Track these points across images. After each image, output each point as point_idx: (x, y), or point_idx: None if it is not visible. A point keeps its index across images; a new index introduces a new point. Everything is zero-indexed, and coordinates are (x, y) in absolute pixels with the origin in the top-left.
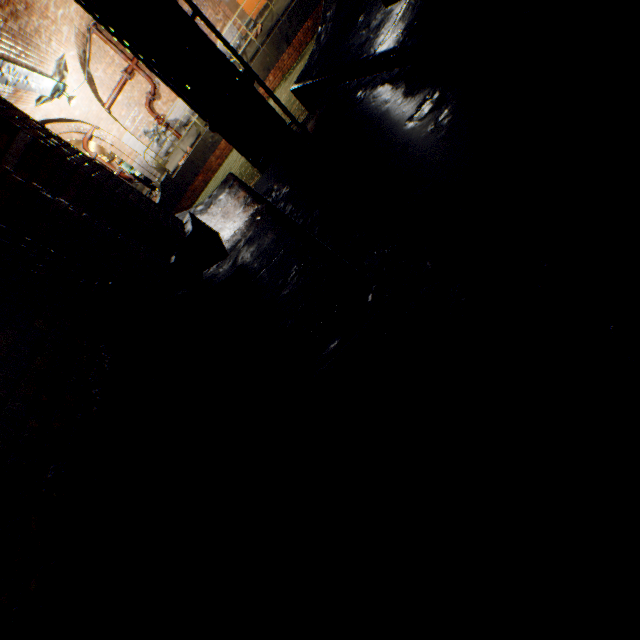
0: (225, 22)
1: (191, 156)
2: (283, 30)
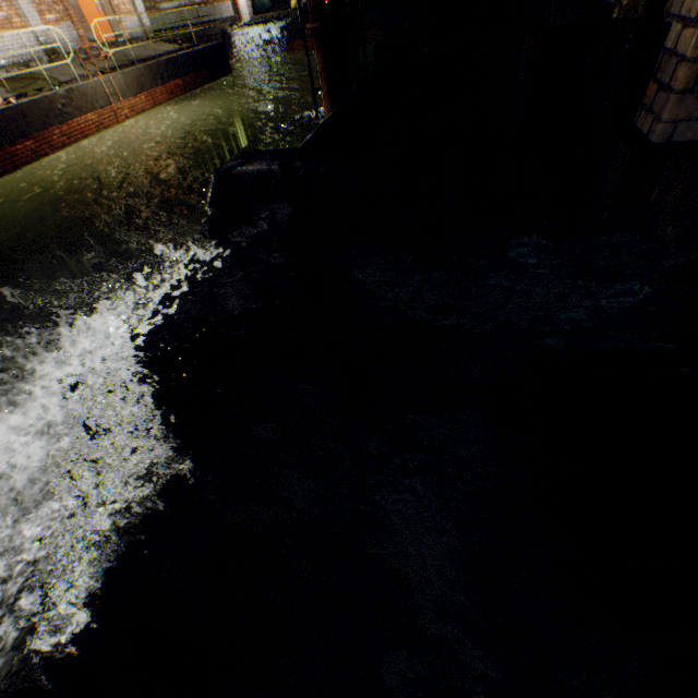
0: (64, 18)
1: (24, 106)
2: (160, 68)
